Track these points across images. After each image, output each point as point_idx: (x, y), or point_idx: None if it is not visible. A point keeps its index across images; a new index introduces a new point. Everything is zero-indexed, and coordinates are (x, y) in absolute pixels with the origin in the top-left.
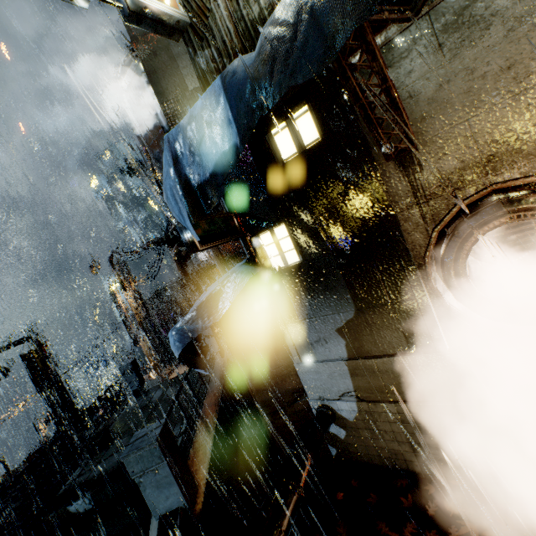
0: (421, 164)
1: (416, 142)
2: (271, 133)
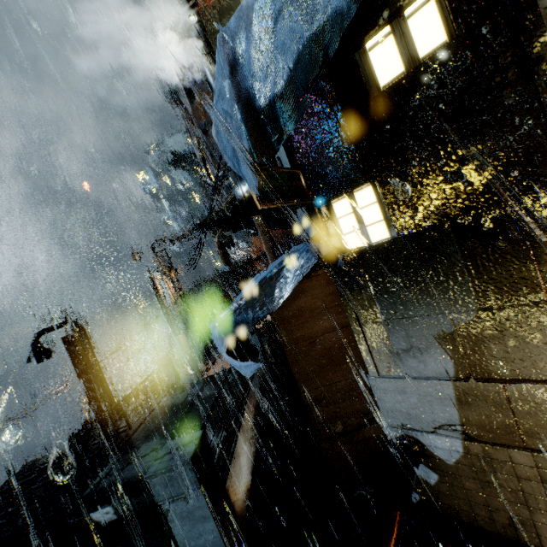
0: None
1: None
2: (365, 48)
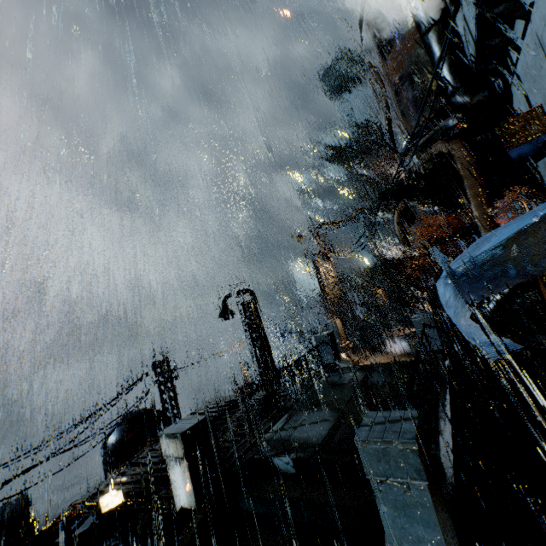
0: None
1: None
2: None
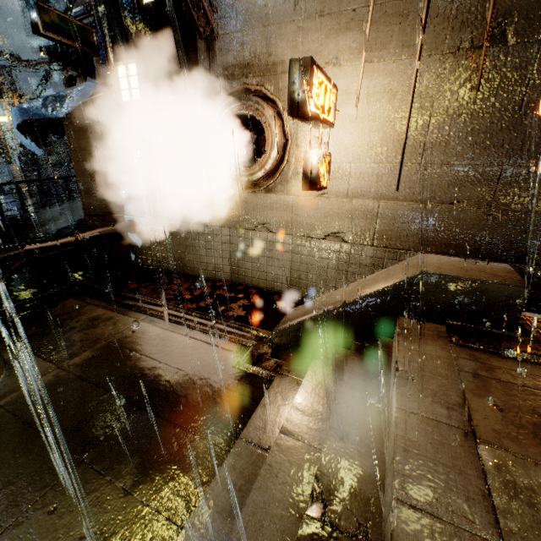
0: (218, 52)
1: (215, 32)
2: None
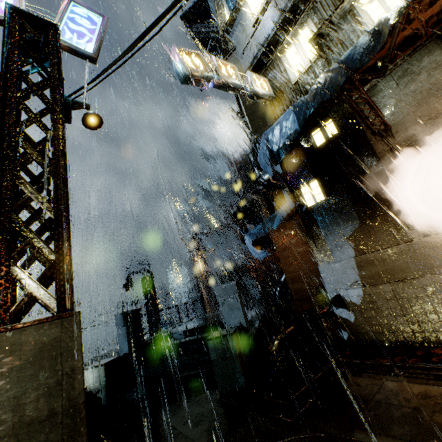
0: (393, 135)
1: (388, 125)
2: (311, 135)
